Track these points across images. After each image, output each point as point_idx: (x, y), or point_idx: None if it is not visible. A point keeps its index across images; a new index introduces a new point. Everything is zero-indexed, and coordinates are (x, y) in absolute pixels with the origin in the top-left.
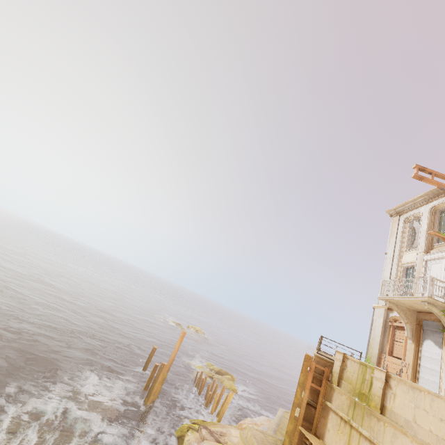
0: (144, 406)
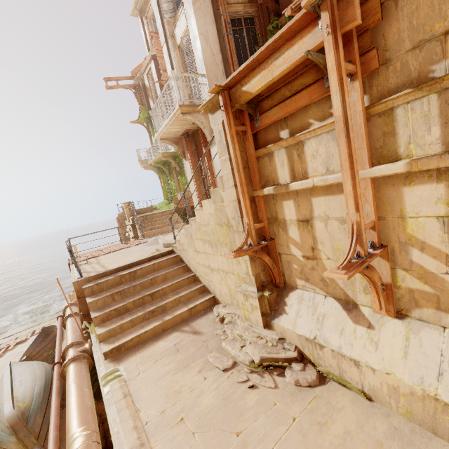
0: None
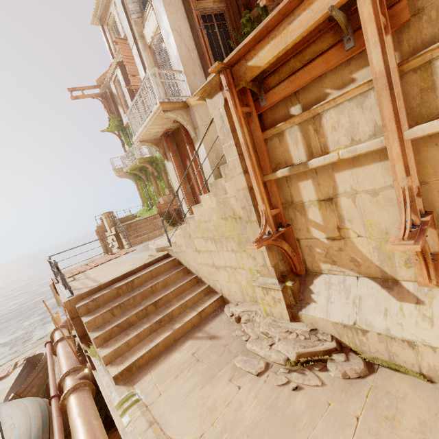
0: (60, 307)
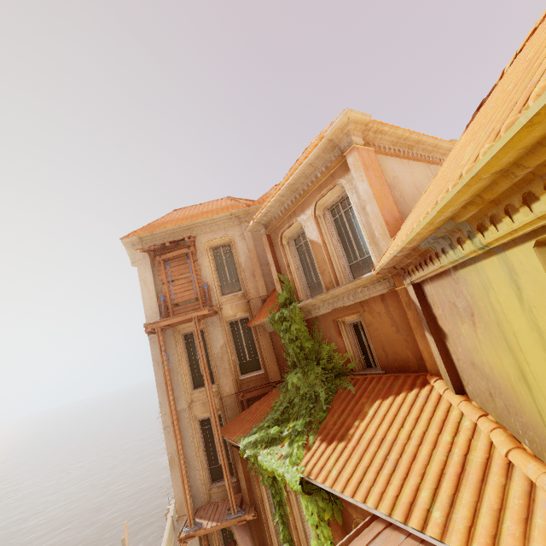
0: None
